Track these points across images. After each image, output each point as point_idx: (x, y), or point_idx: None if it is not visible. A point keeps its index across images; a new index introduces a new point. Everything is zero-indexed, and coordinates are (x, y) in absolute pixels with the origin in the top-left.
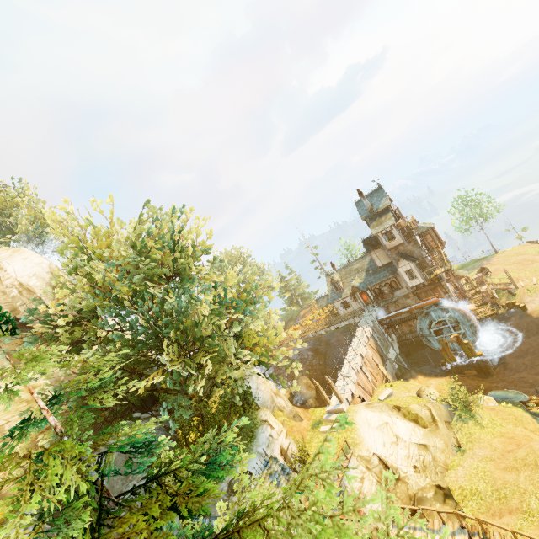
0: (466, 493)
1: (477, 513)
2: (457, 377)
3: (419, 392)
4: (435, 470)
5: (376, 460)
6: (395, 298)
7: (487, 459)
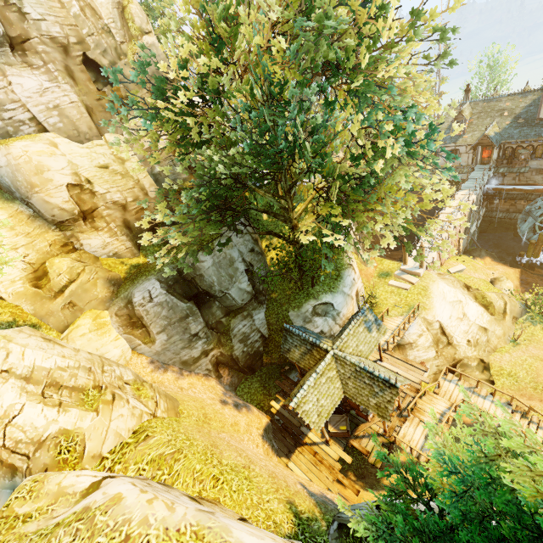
0: (504, 373)
1: (507, 388)
2: (528, 273)
3: (495, 280)
4: (485, 349)
5: (437, 325)
6: (525, 169)
7: (538, 358)
